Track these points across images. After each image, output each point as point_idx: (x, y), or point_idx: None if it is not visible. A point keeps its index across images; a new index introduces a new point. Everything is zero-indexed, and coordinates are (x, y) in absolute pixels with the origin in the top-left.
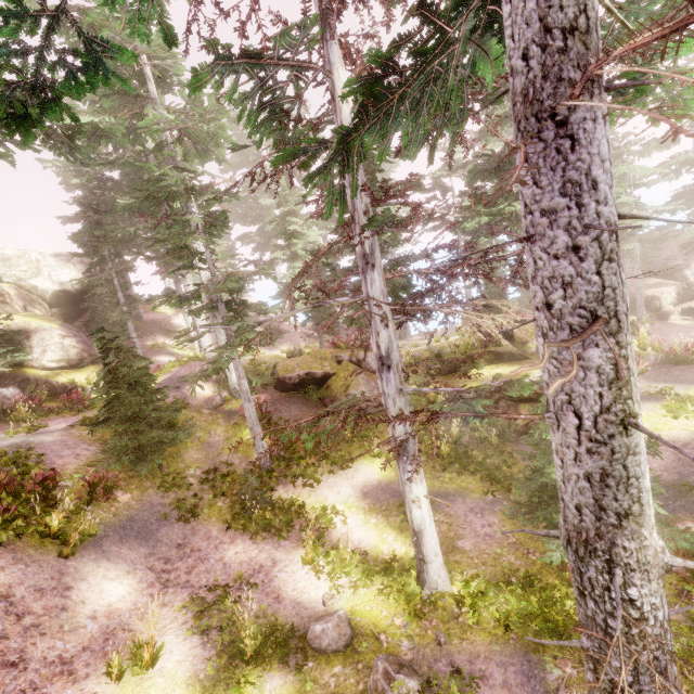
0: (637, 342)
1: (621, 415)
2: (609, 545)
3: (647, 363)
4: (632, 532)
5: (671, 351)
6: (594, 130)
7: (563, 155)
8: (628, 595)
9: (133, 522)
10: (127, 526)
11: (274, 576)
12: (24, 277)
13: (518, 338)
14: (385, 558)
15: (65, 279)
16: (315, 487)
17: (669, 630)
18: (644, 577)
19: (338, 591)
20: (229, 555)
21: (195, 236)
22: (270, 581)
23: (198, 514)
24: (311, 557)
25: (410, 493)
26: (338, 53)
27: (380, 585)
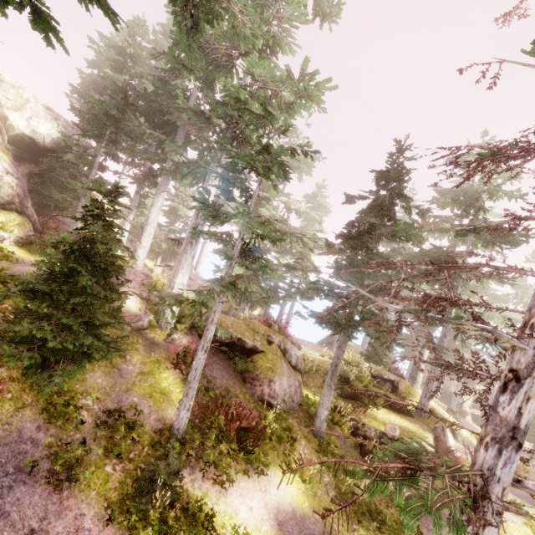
0: (474, 436)
1: None
2: None
3: None
4: None
5: None
6: None
7: None
8: None
9: None
10: None
11: None
12: (4, 103)
13: (399, 391)
14: None
15: (41, 130)
16: (226, 489)
17: None
18: None
19: None
20: None
21: (277, 169)
22: None
23: (77, 478)
24: None
25: None
26: None
27: None
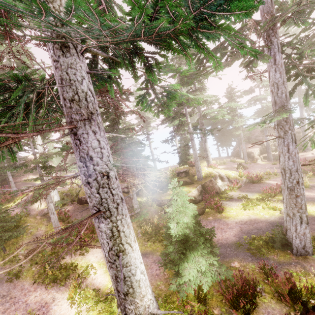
0: (239, 173)
1: (116, 251)
2: (124, 307)
3: (240, 184)
4: (131, 301)
5: (251, 178)
6: (88, 137)
7: (78, 146)
8: None
9: None
10: None
11: (51, 308)
12: None
13: (191, 174)
14: (108, 292)
15: None
16: (85, 255)
17: None
18: None
19: (79, 314)
20: (31, 298)
21: None
22: (47, 312)
23: (20, 276)
24: (72, 295)
25: None
26: None
27: (100, 308)
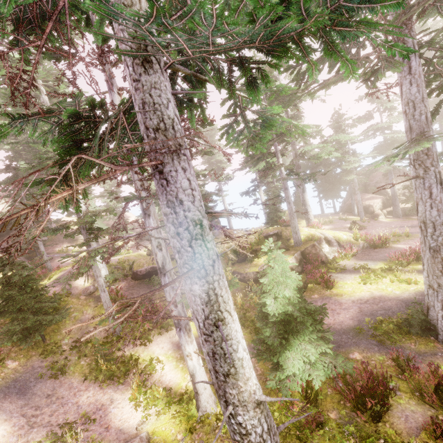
0: (353, 235)
1: (214, 320)
2: (224, 392)
3: (356, 249)
4: (233, 384)
5: (371, 241)
6: (177, 176)
7: (164, 187)
8: (238, 421)
9: (17, 382)
10: (11, 386)
11: (109, 411)
12: None
13: (285, 237)
14: (182, 392)
15: None
16: (147, 345)
17: (270, 438)
18: (244, 409)
19: (147, 418)
20: (82, 399)
21: None
22: (105, 416)
23: (66, 371)
24: (135, 396)
25: (185, 351)
26: (119, 99)
27: (174, 411)
